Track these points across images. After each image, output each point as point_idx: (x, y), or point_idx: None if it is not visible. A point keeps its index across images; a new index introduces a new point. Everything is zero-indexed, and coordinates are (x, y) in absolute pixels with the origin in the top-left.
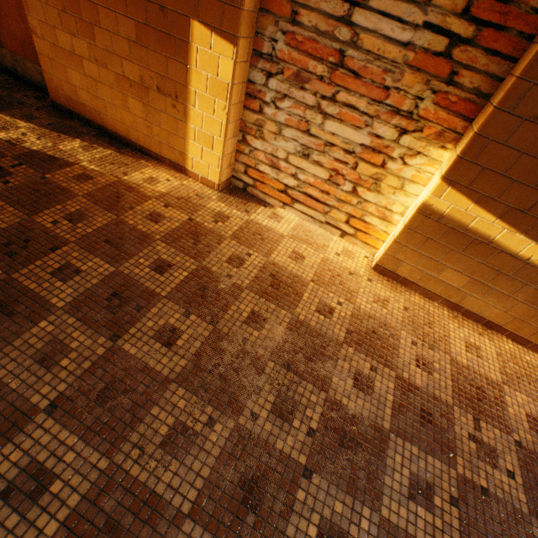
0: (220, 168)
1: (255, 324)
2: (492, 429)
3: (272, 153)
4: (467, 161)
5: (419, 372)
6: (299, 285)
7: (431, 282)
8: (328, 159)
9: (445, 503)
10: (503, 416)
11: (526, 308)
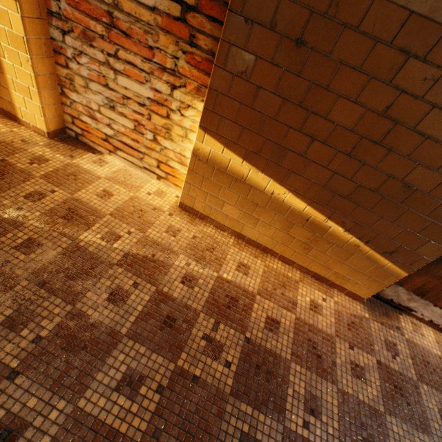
0: (44, 117)
1: (27, 249)
2: (229, 329)
3: (89, 105)
4: (210, 111)
5: (181, 287)
6: (94, 217)
7: (219, 215)
8: (130, 111)
9: (151, 391)
10: (245, 319)
11: (283, 234)
